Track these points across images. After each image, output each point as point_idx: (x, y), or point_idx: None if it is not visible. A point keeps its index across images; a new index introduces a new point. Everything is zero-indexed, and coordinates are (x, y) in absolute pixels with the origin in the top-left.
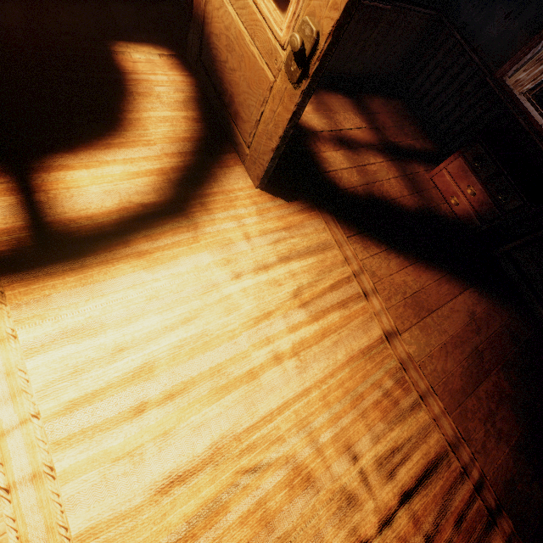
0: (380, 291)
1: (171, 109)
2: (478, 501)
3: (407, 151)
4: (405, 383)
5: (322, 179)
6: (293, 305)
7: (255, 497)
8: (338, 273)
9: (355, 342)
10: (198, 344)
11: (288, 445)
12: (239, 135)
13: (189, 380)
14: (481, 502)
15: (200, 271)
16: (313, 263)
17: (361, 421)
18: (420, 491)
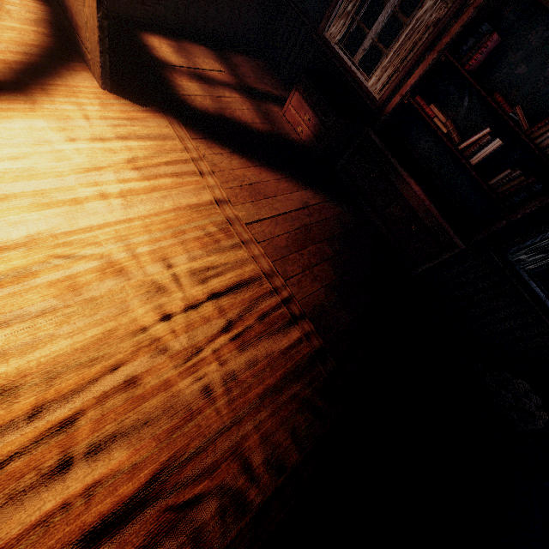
0: (218, 176)
1: (21, 23)
2: (284, 309)
3: (264, 94)
4: (230, 232)
5: (174, 97)
6: (126, 167)
7: (66, 273)
8: (177, 156)
9: (184, 199)
10: (24, 174)
11: (104, 249)
12: (83, 45)
13: (11, 194)
14: (286, 310)
15: (34, 130)
16: (152, 145)
17: (180, 246)
18: (229, 295)
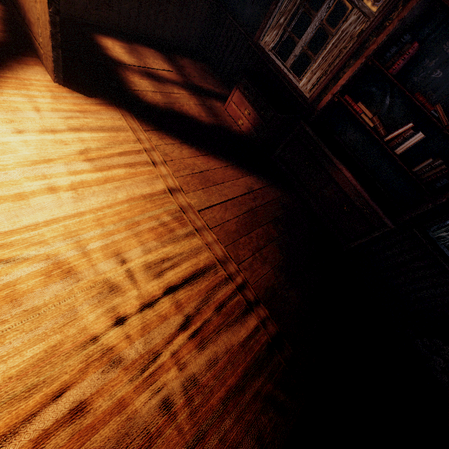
0: (170, 165)
1: None
2: (239, 296)
3: (208, 92)
4: (183, 220)
5: (127, 92)
6: (77, 159)
7: (4, 281)
8: (130, 147)
9: (137, 189)
10: None
11: (51, 248)
12: (36, 40)
13: None
14: (242, 297)
15: None
16: (105, 136)
17: (134, 238)
18: (186, 287)
